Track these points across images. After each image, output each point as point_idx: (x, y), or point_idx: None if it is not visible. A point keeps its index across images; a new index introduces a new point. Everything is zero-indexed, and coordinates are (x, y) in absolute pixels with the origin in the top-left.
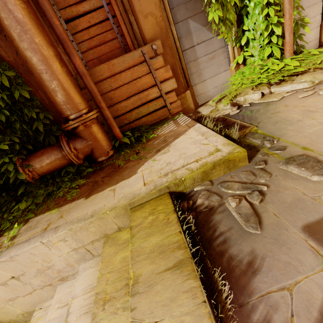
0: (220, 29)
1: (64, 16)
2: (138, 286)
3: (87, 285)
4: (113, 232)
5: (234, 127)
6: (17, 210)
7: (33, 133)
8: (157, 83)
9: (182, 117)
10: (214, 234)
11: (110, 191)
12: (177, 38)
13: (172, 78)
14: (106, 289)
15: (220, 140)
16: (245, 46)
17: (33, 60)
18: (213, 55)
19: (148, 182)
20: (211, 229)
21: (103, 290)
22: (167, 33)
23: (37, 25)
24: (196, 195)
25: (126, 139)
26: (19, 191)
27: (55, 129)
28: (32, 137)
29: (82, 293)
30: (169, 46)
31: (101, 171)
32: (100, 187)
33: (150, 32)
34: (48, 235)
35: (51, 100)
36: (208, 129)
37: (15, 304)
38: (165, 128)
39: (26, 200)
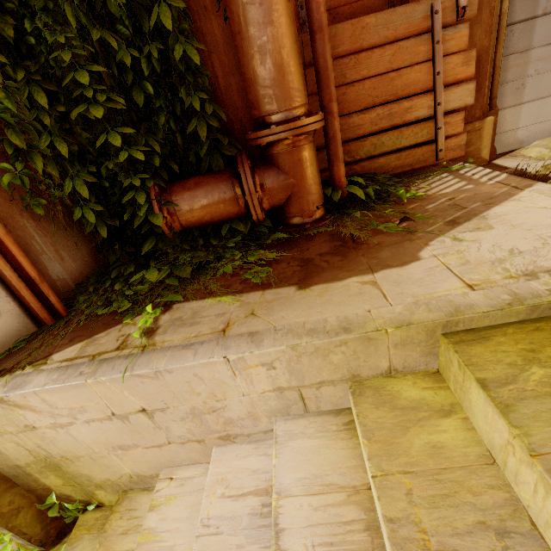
0: None
1: None
2: None
3: (308, 474)
4: (372, 376)
5: None
6: (141, 282)
7: (183, 142)
8: (437, 87)
9: (473, 168)
10: None
11: (364, 284)
12: None
13: (471, 81)
14: (417, 517)
15: None
16: None
17: None
18: None
19: (479, 283)
20: None
21: (408, 517)
22: None
23: None
24: None
25: (358, 189)
26: (144, 246)
27: (226, 142)
28: (180, 148)
29: (300, 490)
30: (492, 4)
31: (308, 243)
32: (328, 272)
33: None
34: (238, 346)
35: (244, 73)
36: None
37: (126, 456)
38: (436, 184)
39: (157, 266)
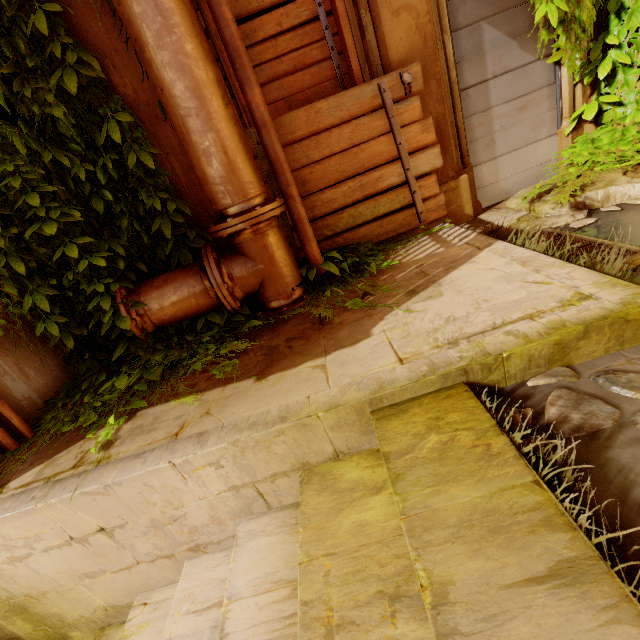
0: (557, 41)
1: (233, 12)
2: (453, 614)
3: (260, 573)
4: (322, 462)
5: (594, 252)
6: (111, 391)
7: (150, 241)
8: (402, 155)
9: (451, 229)
10: (632, 502)
11: (314, 368)
12: (453, 62)
13: (435, 146)
14: (328, 596)
15: (582, 274)
16: (603, 83)
17: (175, 89)
18: (526, 102)
19: (409, 356)
20: (616, 486)
21: (320, 597)
22: (436, 50)
23: (191, 18)
24: (535, 396)
25: (333, 265)
26: (115, 352)
27: (193, 235)
28: (147, 247)
29: (250, 591)
30: (437, 77)
31: (280, 328)
32: (287, 359)
33: (400, 45)
34: (184, 449)
35: (196, 173)
36: (535, 253)
37: (95, 585)
38: (413, 249)
39: (128, 371)
